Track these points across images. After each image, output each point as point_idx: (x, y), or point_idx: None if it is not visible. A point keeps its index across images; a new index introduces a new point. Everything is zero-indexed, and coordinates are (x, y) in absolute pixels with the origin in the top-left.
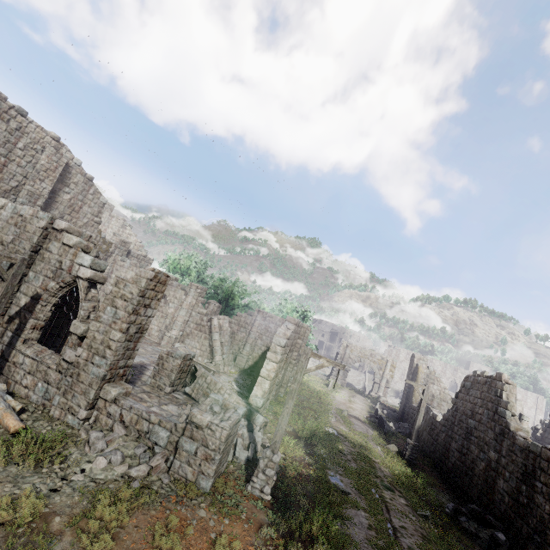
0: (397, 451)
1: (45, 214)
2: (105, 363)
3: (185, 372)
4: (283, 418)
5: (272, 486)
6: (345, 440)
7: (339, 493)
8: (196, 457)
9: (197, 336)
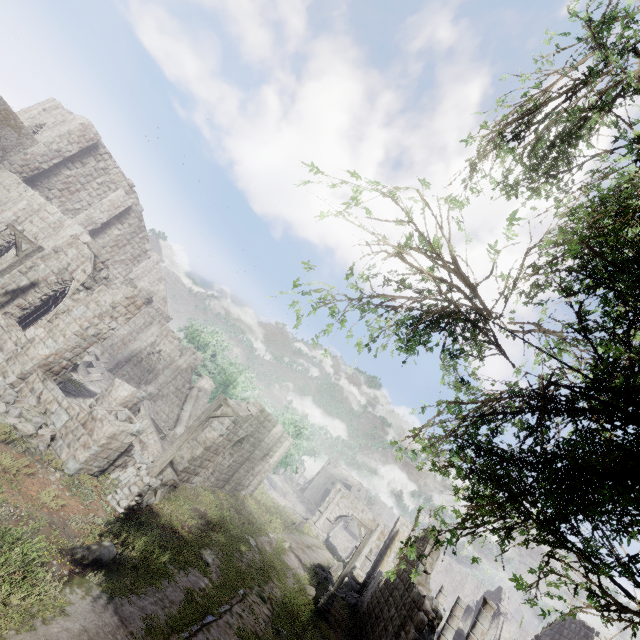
0: (316, 600)
1: (79, 227)
2: (54, 346)
3: (128, 408)
4: (172, 448)
5: (131, 506)
6: (257, 552)
7: (197, 557)
8: (78, 442)
9: (171, 400)
